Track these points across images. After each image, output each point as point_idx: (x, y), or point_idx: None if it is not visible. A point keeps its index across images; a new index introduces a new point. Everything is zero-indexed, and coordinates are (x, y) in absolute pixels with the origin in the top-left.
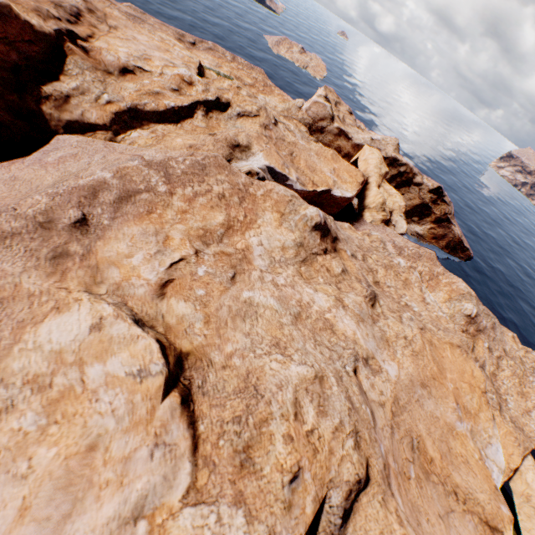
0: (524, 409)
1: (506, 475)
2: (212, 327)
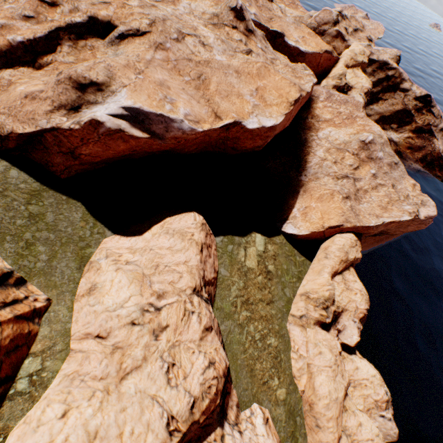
0: (376, 214)
1: (317, 229)
2: None
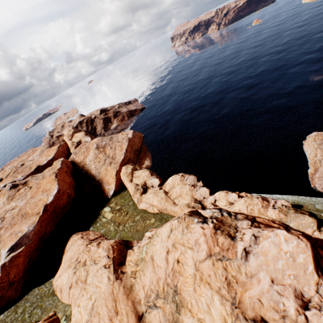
0: (122, 154)
1: (115, 181)
2: None
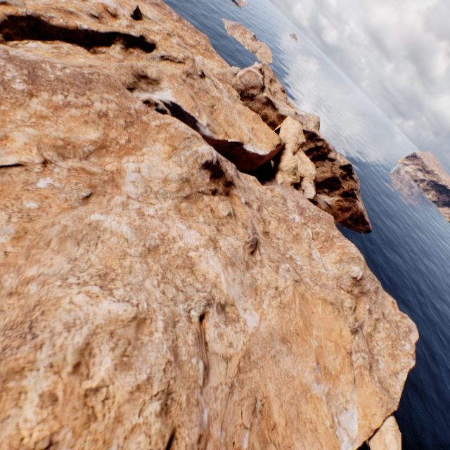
0: (393, 370)
1: (367, 434)
2: (24, 244)
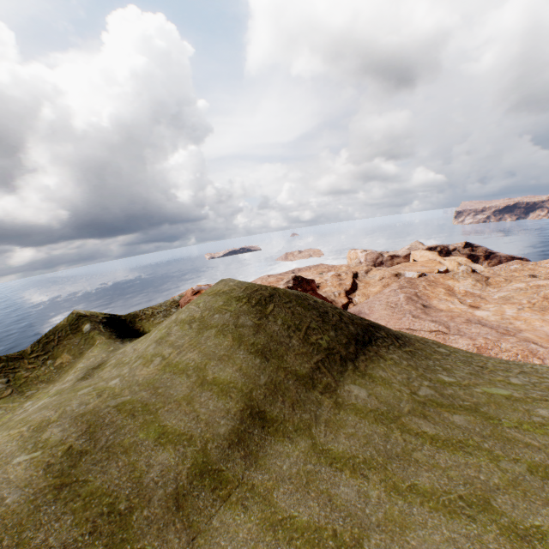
0: None
1: None
2: (507, 304)
